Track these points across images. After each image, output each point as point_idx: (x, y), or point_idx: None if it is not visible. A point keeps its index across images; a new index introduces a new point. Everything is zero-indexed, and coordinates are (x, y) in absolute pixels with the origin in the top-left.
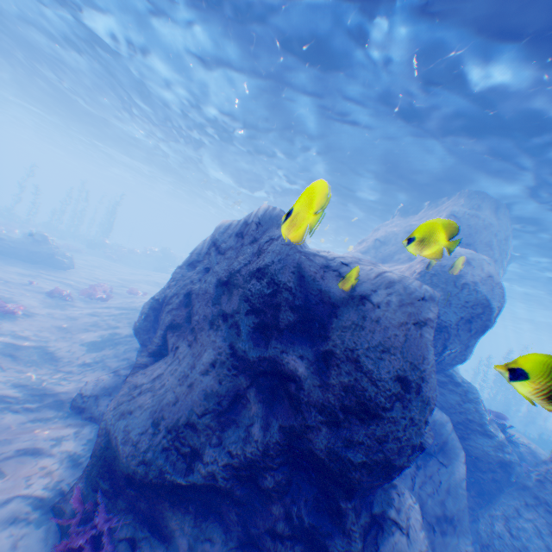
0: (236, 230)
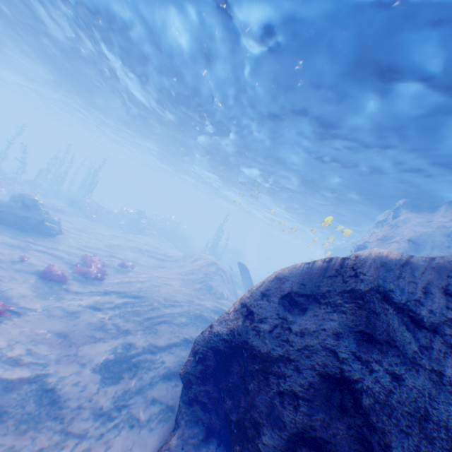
0: (436, 281)
